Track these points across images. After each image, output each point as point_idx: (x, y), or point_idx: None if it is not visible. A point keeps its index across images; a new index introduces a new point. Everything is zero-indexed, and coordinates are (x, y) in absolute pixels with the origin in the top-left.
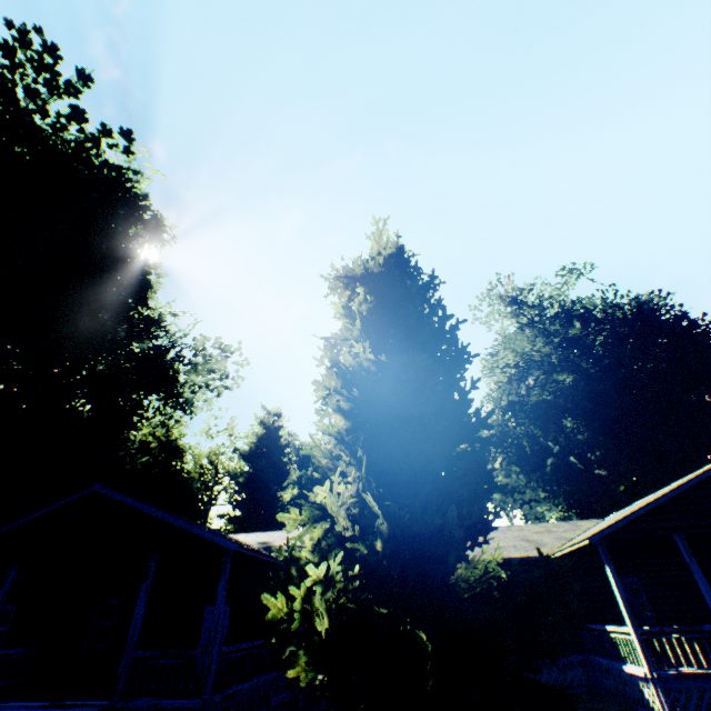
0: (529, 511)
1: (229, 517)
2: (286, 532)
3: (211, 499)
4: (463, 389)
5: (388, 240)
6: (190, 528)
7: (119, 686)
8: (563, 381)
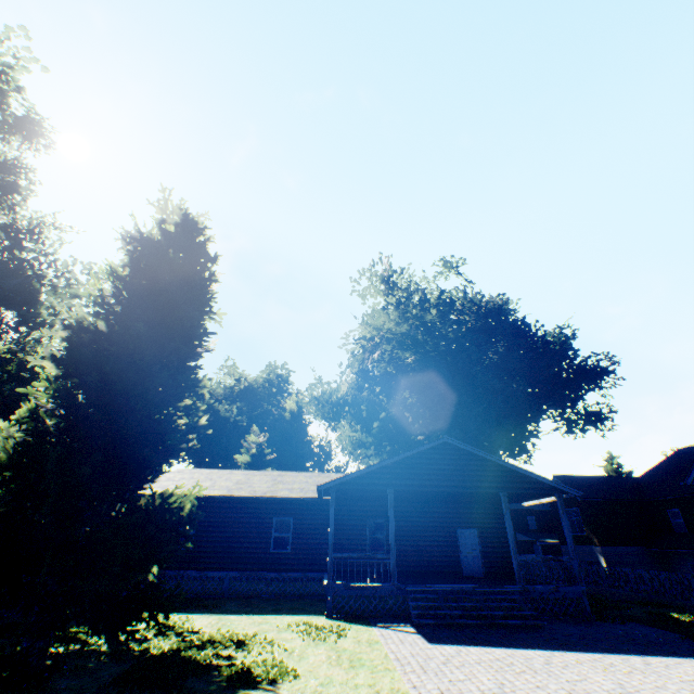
0: (367, 464)
1: None
2: None
3: None
4: (182, 356)
5: (174, 210)
6: None
7: None
8: (406, 359)
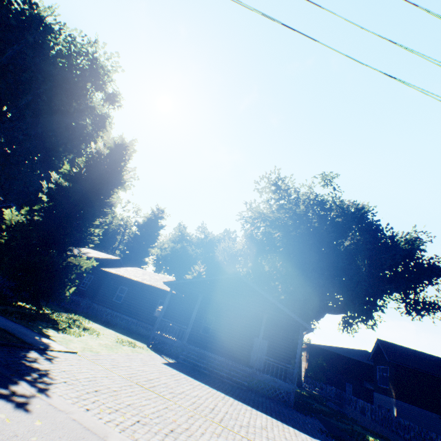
0: None
1: (121, 250)
2: (106, 254)
3: (114, 239)
4: (92, 201)
5: (112, 137)
6: None
7: None
8: (273, 234)
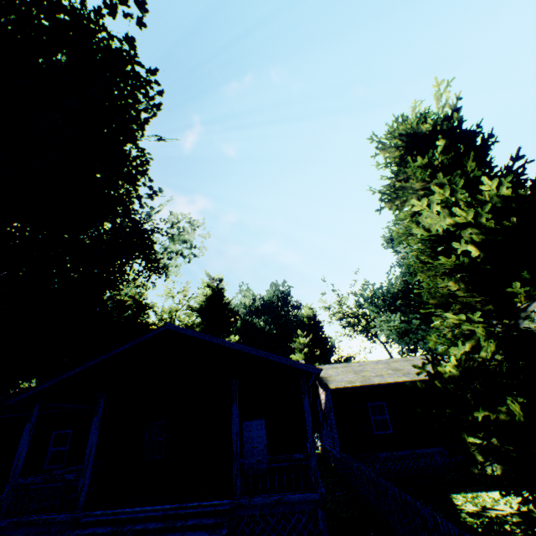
0: (423, 346)
1: None
2: None
3: None
4: None
5: (446, 102)
6: (270, 357)
7: (237, 487)
8: None
